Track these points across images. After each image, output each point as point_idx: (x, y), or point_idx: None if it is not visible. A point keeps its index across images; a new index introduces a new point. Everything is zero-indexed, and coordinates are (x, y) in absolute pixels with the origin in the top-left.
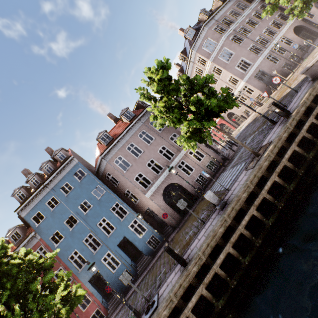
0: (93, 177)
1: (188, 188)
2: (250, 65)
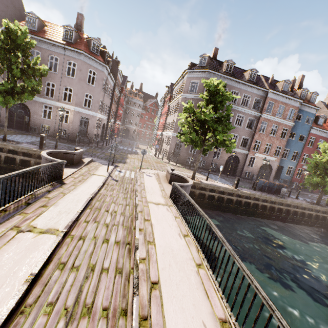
0: None
1: (32, 121)
2: None
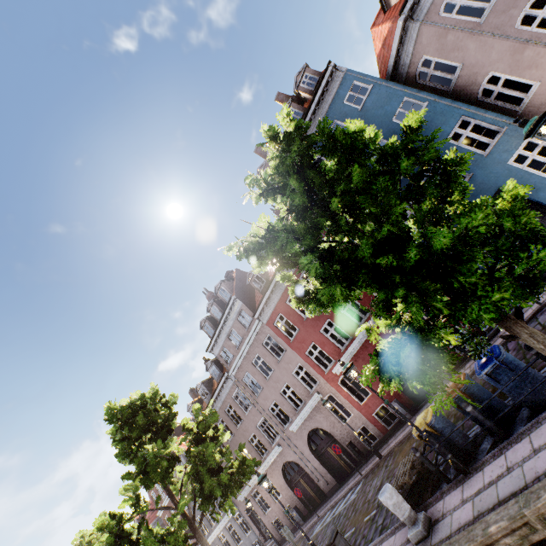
0: (387, 86)
1: None
2: None
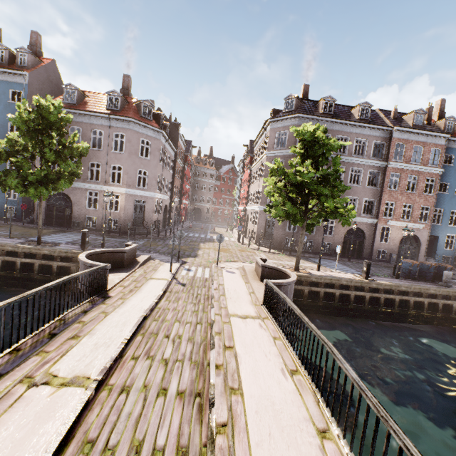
0: None
1: (74, 214)
2: None
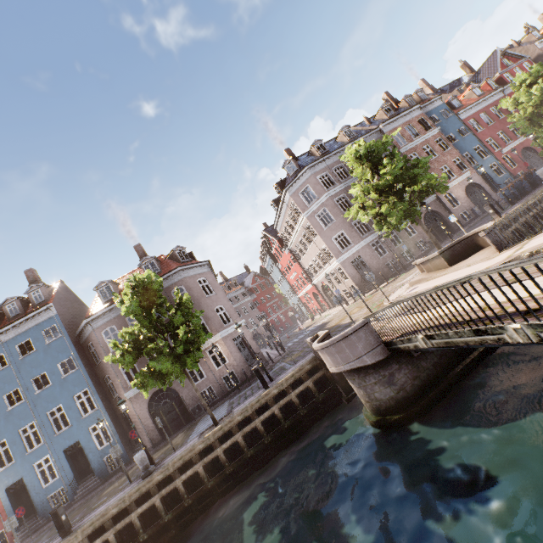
0: (68, 343)
1: (186, 401)
2: (350, 245)
